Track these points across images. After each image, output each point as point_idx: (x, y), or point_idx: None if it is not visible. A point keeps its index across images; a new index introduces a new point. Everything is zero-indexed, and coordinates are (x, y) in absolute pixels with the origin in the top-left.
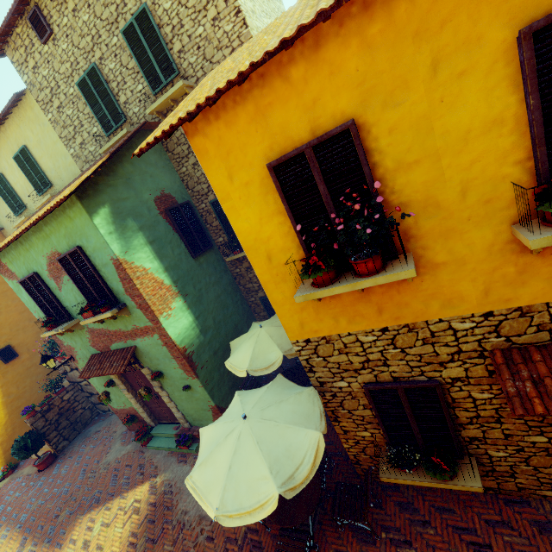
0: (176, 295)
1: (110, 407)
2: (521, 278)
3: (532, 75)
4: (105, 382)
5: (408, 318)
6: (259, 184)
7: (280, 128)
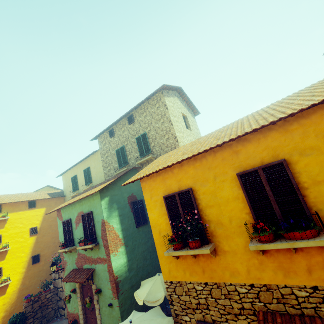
0: (122, 244)
1: (67, 309)
2: (261, 267)
3: (242, 186)
4: (72, 289)
5: (216, 279)
6: (160, 202)
7: (169, 185)
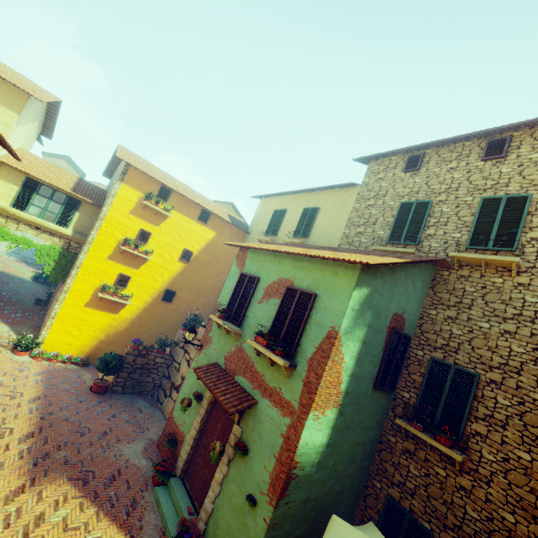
0: (337, 405)
1: (172, 409)
2: None
3: None
4: (197, 391)
5: None
6: None
7: None
